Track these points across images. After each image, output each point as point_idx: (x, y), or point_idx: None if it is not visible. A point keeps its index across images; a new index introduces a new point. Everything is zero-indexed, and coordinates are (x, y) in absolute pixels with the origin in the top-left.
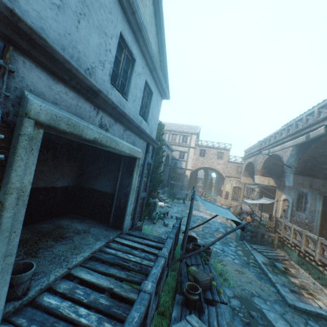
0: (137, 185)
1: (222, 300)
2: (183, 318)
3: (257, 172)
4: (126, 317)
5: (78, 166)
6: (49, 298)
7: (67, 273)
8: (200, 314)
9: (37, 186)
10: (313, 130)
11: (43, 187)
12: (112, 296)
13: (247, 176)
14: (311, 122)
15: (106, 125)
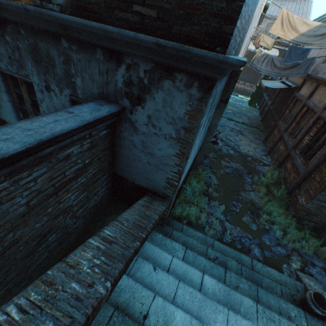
0: None
1: None
2: None
3: None
4: None
5: None
6: None
7: None
8: None
9: None
10: None
11: None
12: None
13: None
14: None
15: None
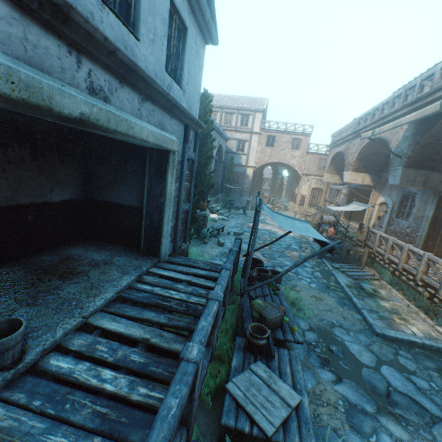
0: (175, 194)
1: (296, 340)
2: (246, 366)
3: (348, 166)
4: (169, 376)
5: (81, 168)
6: (58, 360)
7: (82, 323)
8: (268, 360)
9: (17, 203)
10: None
11: (28, 203)
12: (150, 347)
13: (333, 173)
14: None
15: (103, 89)
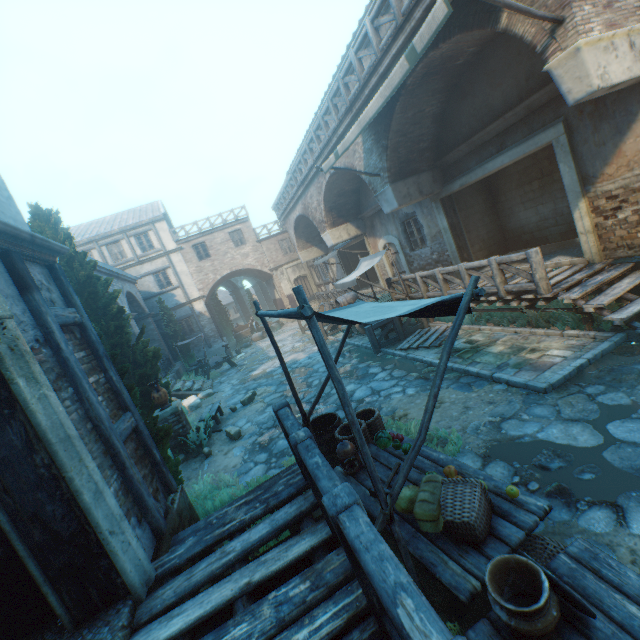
0: (76, 417)
1: (540, 512)
2: None
3: (322, 226)
4: None
5: None
6: None
7: None
8: (584, 631)
9: None
10: (384, 75)
11: None
12: None
13: (307, 247)
14: (372, 60)
15: None
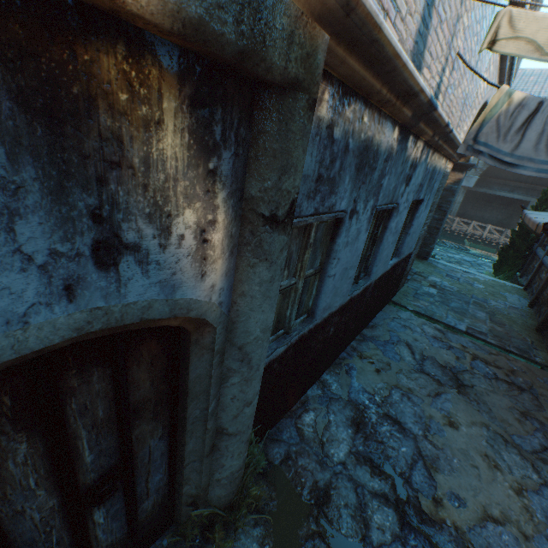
0: None
1: None
2: None
3: None
4: None
5: None
6: None
7: None
8: None
9: None
10: None
11: None
12: None
13: None
14: None
15: None
